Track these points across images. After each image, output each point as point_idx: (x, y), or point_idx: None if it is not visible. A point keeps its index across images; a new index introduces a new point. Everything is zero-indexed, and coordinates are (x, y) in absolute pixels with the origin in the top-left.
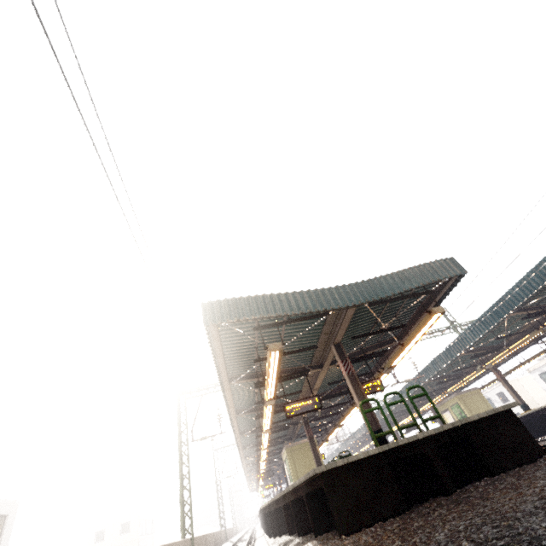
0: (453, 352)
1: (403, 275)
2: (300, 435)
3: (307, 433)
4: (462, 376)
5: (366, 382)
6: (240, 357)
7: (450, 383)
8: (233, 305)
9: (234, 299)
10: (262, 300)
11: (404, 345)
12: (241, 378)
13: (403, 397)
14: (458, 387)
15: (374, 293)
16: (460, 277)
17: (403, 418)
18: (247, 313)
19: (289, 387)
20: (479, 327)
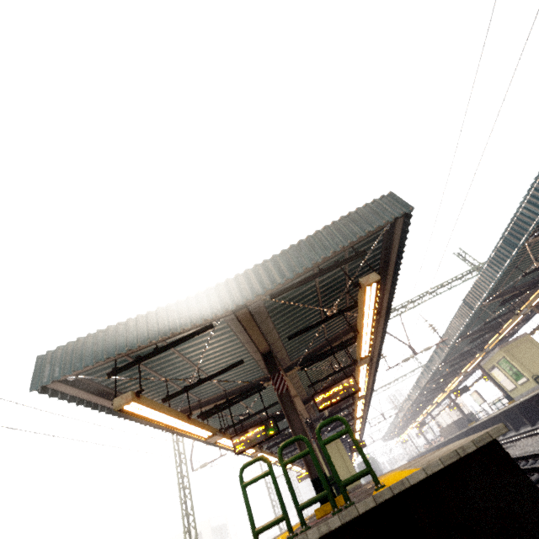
0: (473, 304)
1: (313, 241)
2: (327, 430)
3: (314, 439)
4: (501, 325)
5: (334, 385)
6: (160, 392)
7: (490, 335)
8: (74, 350)
9: (78, 340)
10: (114, 332)
11: (358, 331)
12: (183, 411)
13: (435, 363)
14: (496, 341)
15: (268, 280)
16: (407, 218)
17: (452, 380)
18: (90, 357)
19: (265, 399)
20: (494, 266)
